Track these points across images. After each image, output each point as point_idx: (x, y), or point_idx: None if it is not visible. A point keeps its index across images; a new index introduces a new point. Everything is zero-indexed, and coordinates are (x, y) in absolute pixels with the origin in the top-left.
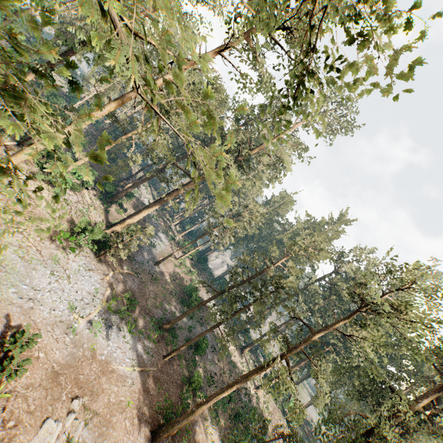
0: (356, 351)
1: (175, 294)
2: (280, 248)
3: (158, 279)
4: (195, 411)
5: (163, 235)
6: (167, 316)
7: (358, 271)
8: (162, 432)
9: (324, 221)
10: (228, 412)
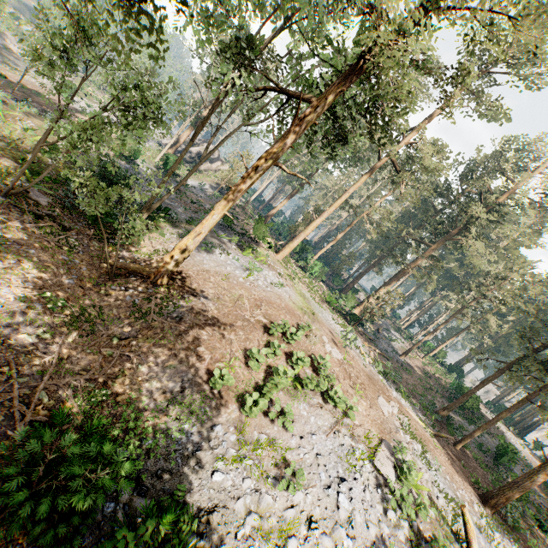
0: None
1: (437, 391)
2: None
3: (410, 370)
4: (539, 470)
5: (396, 334)
6: (436, 409)
7: None
8: (495, 495)
9: None
10: None
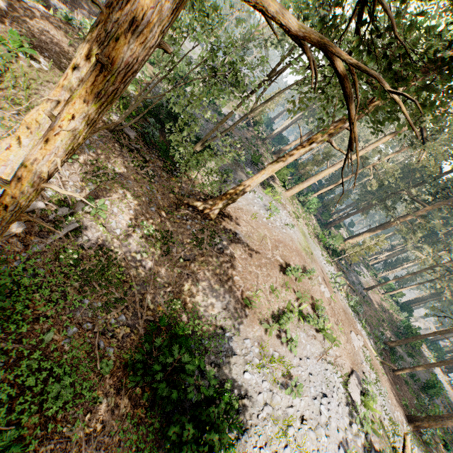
0: None
1: (387, 324)
2: None
3: (369, 303)
4: None
5: (364, 269)
6: (384, 339)
7: None
8: (420, 419)
9: None
10: None
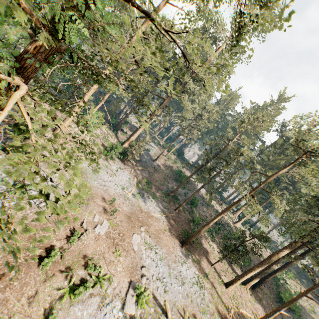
0: (303, 189)
1: (170, 176)
2: (234, 133)
3: (158, 169)
4: (202, 229)
5: (152, 143)
6: (169, 189)
7: (299, 134)
8: (186, 241)
9: (266, 104)
10: (219, 235)
